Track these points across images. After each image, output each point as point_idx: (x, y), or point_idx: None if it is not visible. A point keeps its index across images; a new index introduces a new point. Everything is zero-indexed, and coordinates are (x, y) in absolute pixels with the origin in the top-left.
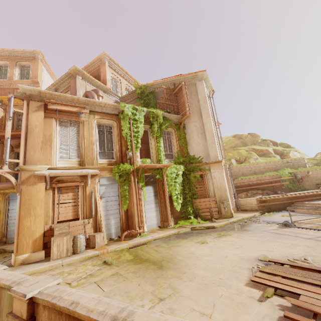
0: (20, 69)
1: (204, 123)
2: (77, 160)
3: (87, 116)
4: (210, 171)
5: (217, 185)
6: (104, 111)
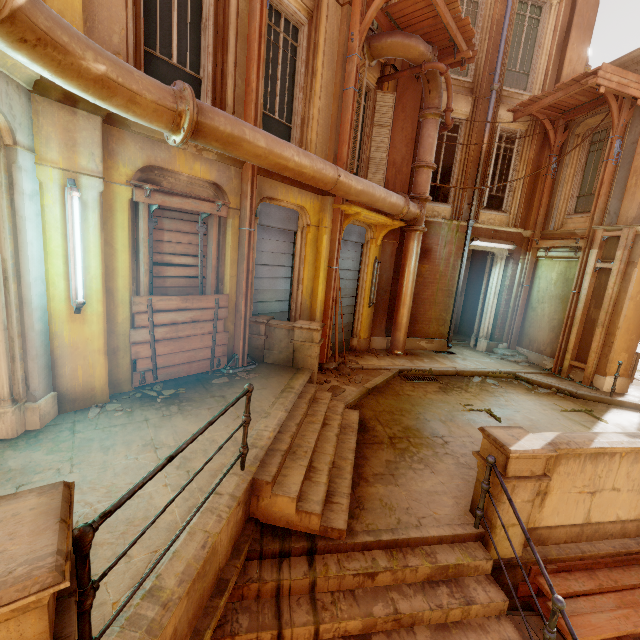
0: None
1: None
2: None
3: None
4: None
5: None
6: None
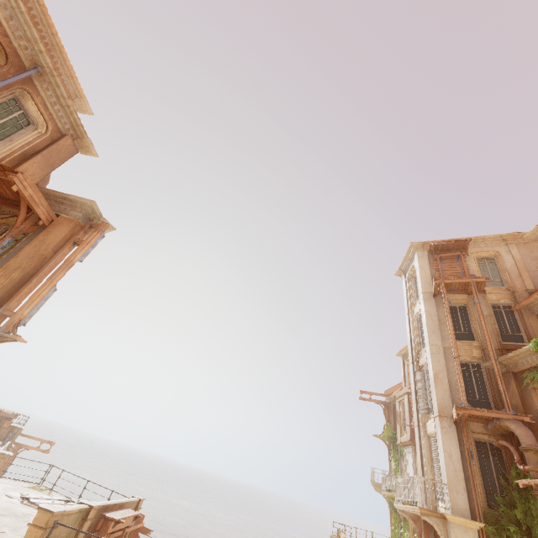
0: None
1: None
2: None
3: None
4: None
5: None
6: None
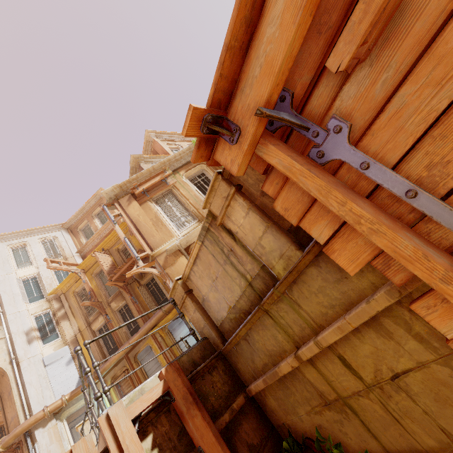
0: (98, 218)
1: None
2: (196, 222)
3: (173, 178)
4: None
5: None
6: (184, 163)
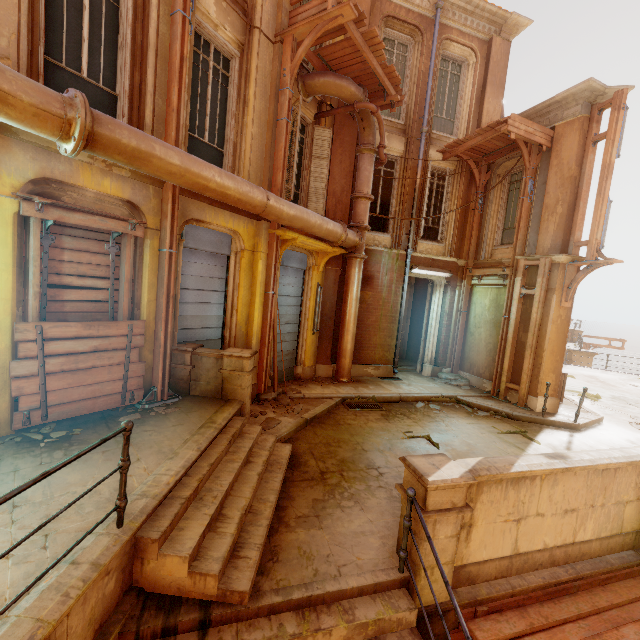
0: None
1: None
2: None
3: None
4: None
5: None
6: None
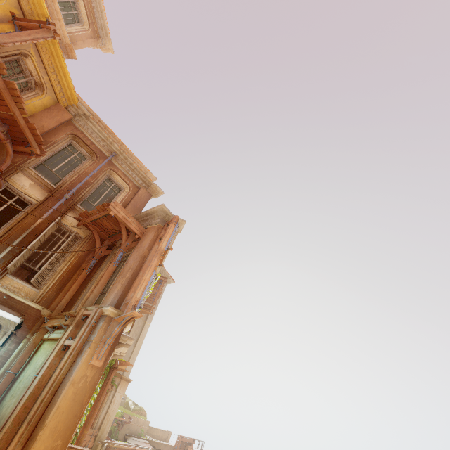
0: None
1: (145, 327)
2: None
3: None
4: (116, 388)
5: (110, 413)
6: None
